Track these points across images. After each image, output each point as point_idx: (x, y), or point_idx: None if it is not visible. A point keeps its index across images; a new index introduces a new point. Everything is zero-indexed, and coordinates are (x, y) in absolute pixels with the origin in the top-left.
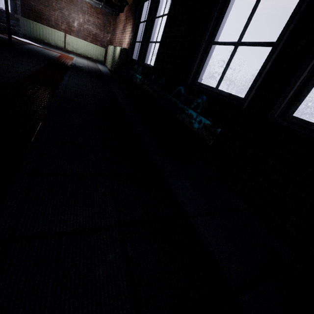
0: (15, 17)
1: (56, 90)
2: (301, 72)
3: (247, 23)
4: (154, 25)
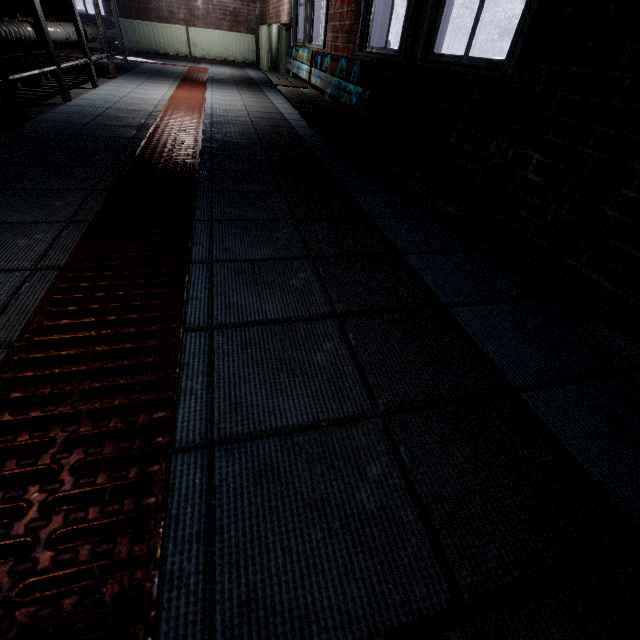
0: (113, 22)
1: (202, 109)
2: (427, 1)
3: None
4: None
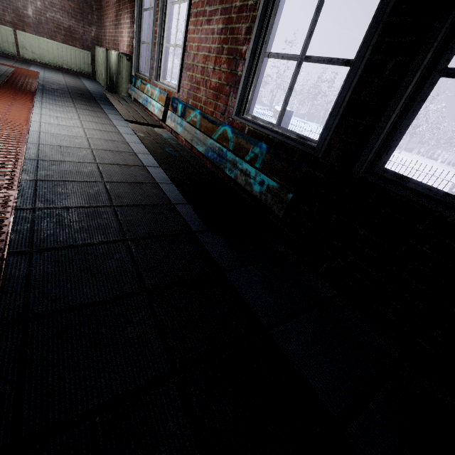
0: None
1: (23, 145)
2: (392, 110)
3: (312, 27)
4: (168, 17)
